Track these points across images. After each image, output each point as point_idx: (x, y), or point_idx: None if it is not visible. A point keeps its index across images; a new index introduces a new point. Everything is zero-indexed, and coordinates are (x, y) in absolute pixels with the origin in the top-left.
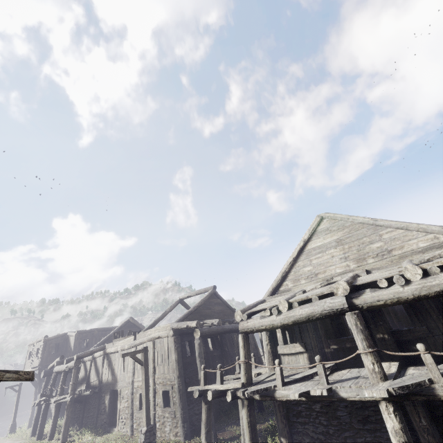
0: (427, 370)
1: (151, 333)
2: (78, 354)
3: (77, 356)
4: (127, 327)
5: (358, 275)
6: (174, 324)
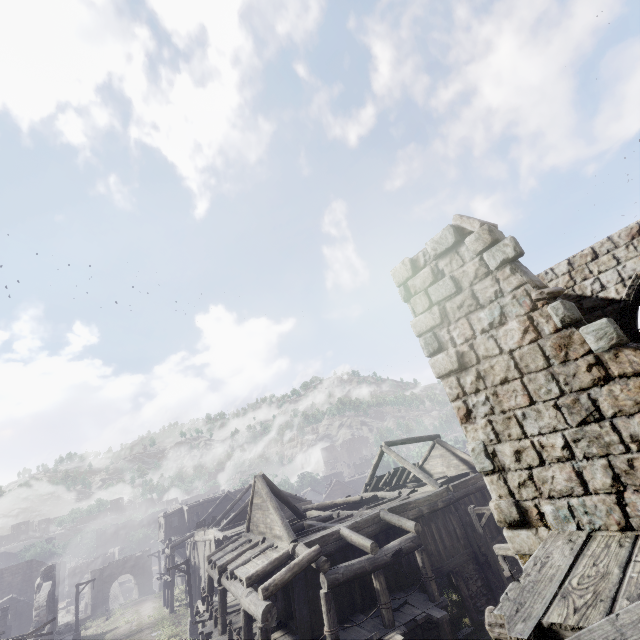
0: (240, 632)
1: (209, 534)
2: (172, 544)
3: (171, 546)
4: (226, 501)
5: (259, 542)
6: (215, 532)
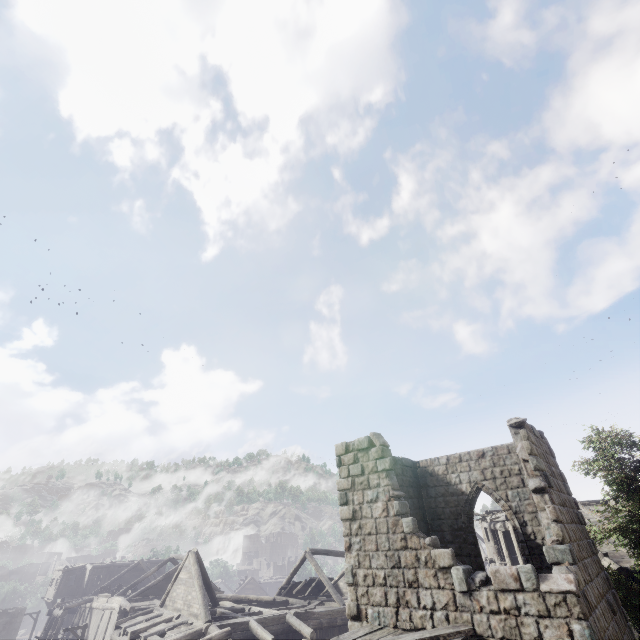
0: None
1: (114, 602)
2: (67, 605)
3: (66, 606)
4: (135, 570)
5: (174, 617)
6: (123, 601)
